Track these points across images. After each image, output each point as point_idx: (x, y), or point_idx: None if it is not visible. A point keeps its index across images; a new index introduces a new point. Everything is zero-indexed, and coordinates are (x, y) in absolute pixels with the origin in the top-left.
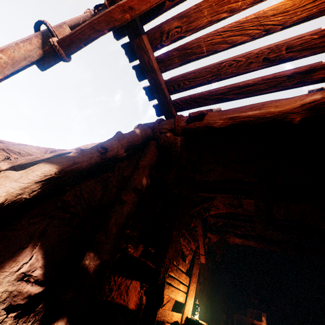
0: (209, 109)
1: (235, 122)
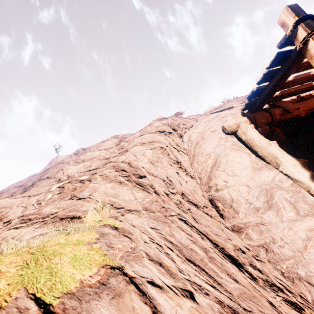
0: (284, 101)
1: (311, 111)
